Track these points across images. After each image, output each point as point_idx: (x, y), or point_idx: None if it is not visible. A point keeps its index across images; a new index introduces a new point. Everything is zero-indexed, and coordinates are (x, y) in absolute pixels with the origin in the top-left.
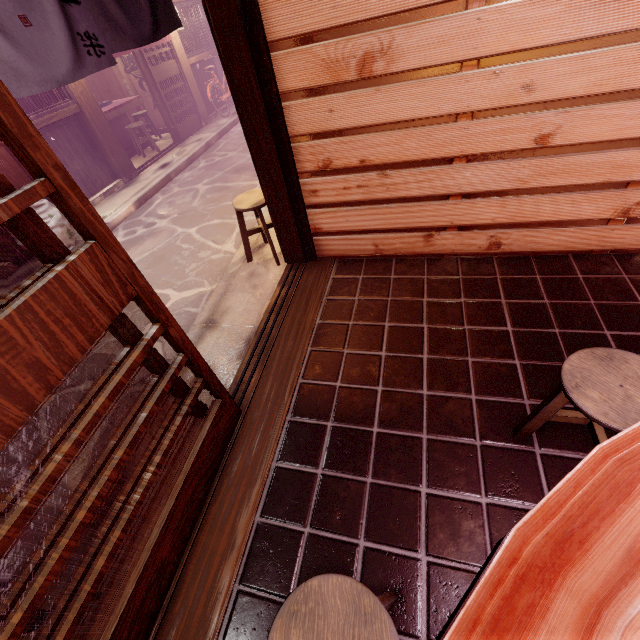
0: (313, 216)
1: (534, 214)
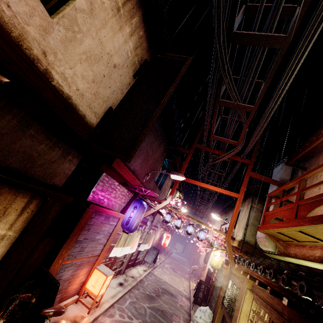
0: None
1: None
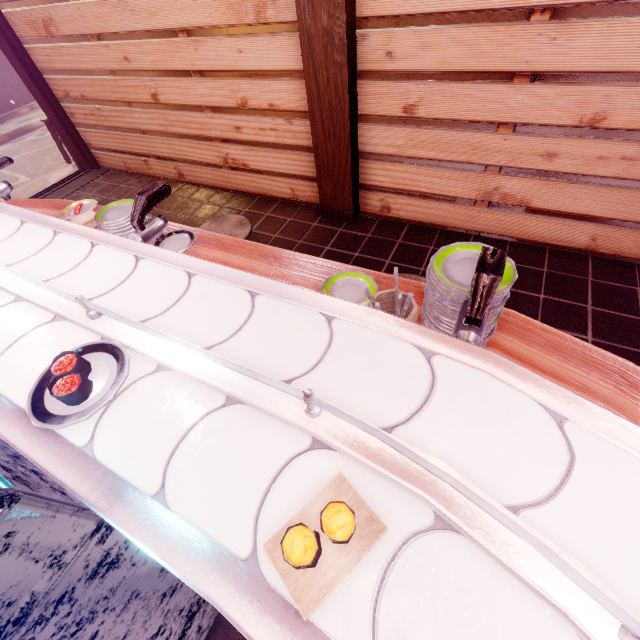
0: (82, 133)
1: (185, 154)
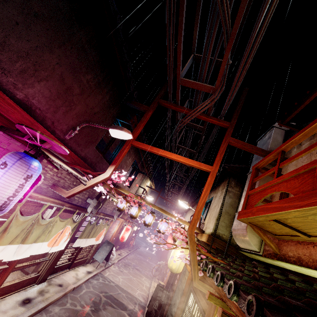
0: None
1: None
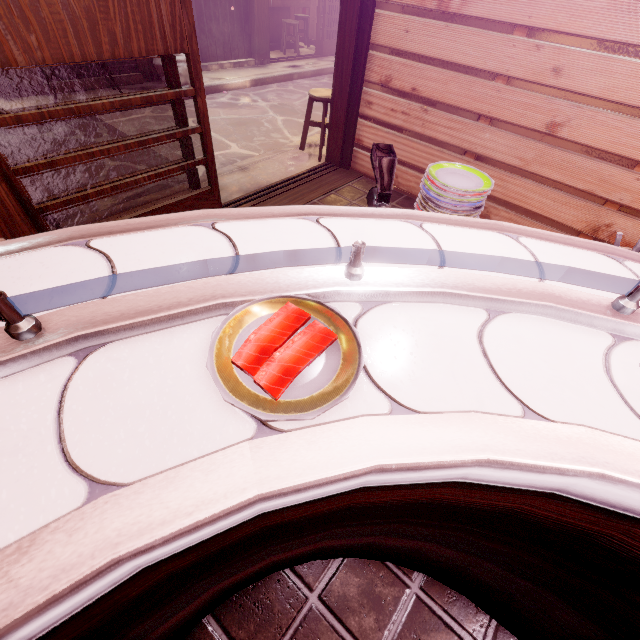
0: (361, 127)
1: (524, 200)
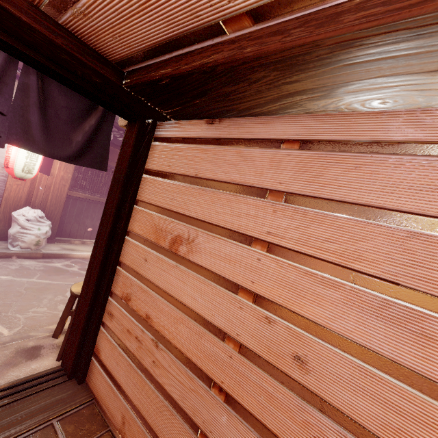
0: (102, 336)
1: None
